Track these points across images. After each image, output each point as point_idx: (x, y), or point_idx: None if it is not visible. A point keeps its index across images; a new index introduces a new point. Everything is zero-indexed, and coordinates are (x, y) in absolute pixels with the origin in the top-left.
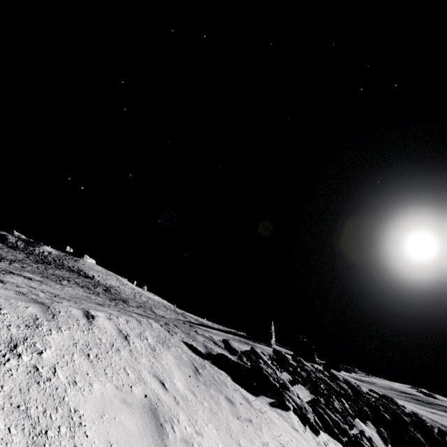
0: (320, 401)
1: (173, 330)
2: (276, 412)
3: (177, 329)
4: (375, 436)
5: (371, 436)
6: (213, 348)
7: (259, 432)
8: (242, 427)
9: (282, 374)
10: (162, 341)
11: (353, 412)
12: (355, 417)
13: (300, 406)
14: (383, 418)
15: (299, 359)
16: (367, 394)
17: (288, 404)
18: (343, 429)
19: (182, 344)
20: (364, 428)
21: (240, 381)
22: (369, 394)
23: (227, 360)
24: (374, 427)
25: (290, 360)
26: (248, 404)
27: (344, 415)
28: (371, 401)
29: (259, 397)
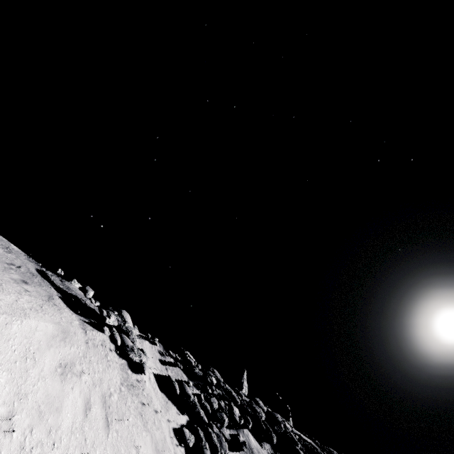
0: (188, 383)
1: (45, 271)
2: (81, 322)
3: (57, 279)
4: (261, 453)
5: (256, 450)
6: (82, 300)
7: (25, 293)
8: (9, 281)
9: (166, 358)
10: (7, 249)
11: (241, 420)
12: (247, 430)
13: (127, 345)
14: (296, 453)
15: (212, 370)
16: (297, 436)
17: (104, 329)
18: (191, 402)
19: (31, 265)
20: (251, 441)
21: (74, 308)
22: (300, 437)
23: (86, 306)
24: (268, 449)
25: (192, 359)
26: (46, 296)
27: (220, 411)
28: (289, 435)
29: (78, 315)
